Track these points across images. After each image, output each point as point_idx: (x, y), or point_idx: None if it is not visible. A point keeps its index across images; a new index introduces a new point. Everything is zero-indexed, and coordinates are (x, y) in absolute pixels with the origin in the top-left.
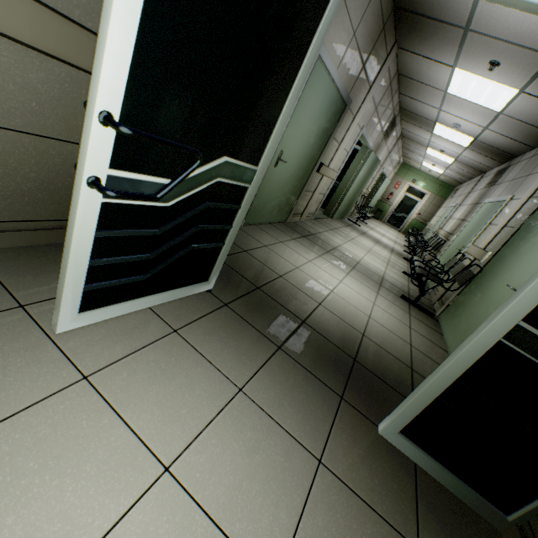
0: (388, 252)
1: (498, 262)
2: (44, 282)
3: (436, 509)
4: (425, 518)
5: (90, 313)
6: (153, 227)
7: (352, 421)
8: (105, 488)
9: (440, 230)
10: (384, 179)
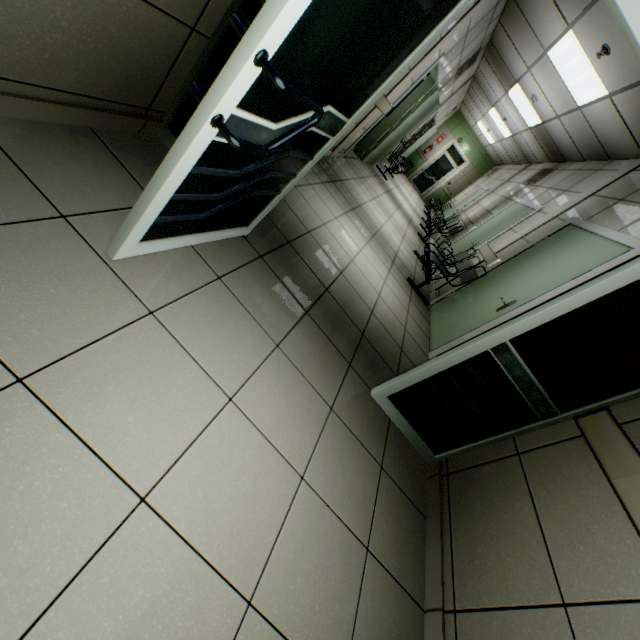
0: (407, 223)
1: (502, 273)
2: (75, 187)
3: (396, 447)
4: (389, 451)
5: (146, 244)
6: (234, 168)
7: (355, 384)
8: (190, 407)
9: (463, 214)
10: (432, 126)
